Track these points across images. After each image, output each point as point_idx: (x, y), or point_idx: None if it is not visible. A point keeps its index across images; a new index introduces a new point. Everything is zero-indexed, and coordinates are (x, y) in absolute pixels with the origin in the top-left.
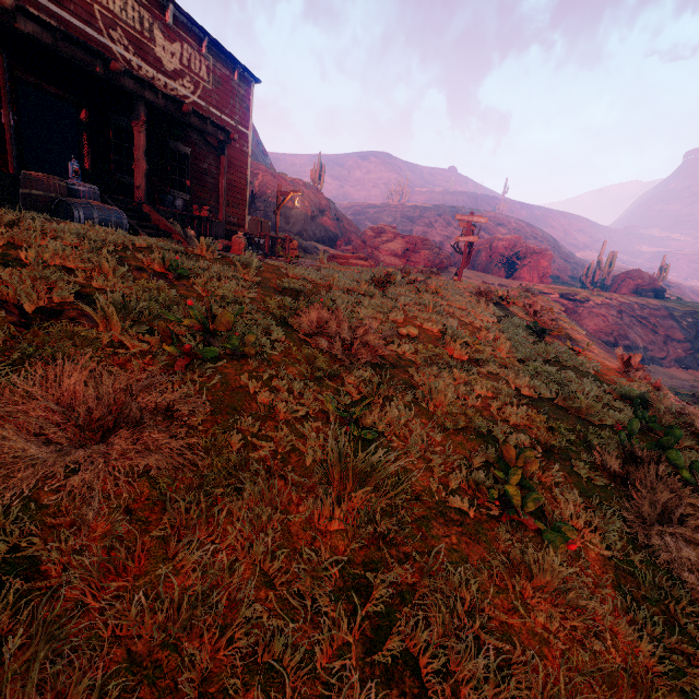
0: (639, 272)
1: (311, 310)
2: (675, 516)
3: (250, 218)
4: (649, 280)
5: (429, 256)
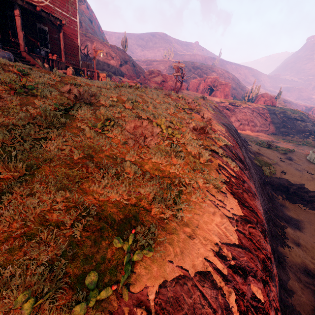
0: (266, 94)
1: (67, 86)
2: (138, 131)
3: (82, 62)
4: (270, 98)
5: (172, 84)
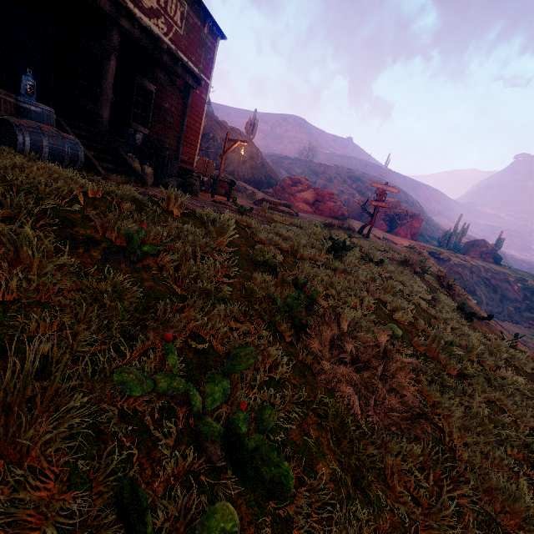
0: (485, 242)
1: (323, 330)
2: None
3: (199, 158)
4: (491, 249)
5: (334, 207)
